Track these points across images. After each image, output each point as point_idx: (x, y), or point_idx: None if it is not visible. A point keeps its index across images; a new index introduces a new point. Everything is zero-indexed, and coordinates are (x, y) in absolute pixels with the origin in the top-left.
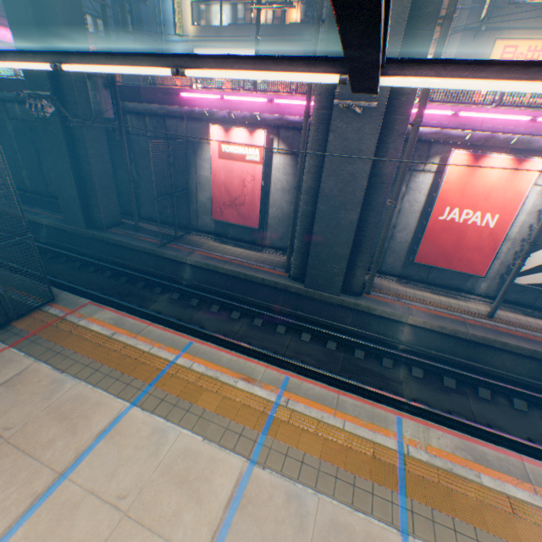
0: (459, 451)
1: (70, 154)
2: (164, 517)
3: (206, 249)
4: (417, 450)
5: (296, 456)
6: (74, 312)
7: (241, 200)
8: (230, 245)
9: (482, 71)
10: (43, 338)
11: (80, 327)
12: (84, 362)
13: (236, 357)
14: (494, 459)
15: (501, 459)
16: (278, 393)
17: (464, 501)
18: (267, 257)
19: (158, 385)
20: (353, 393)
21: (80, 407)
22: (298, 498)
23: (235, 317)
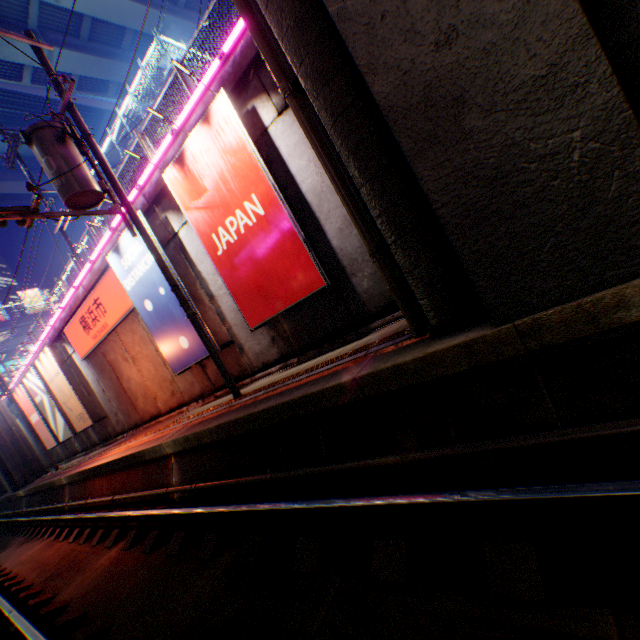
0: None
1: None
2: None
3: None
4: None
5: None
6: None
7: None
8: None
9: None
10: None
11: None
12: None
13: None
14: None
15: None
16: None
17: None
18: None
19: None
20: None
21: None
22: None
23: None
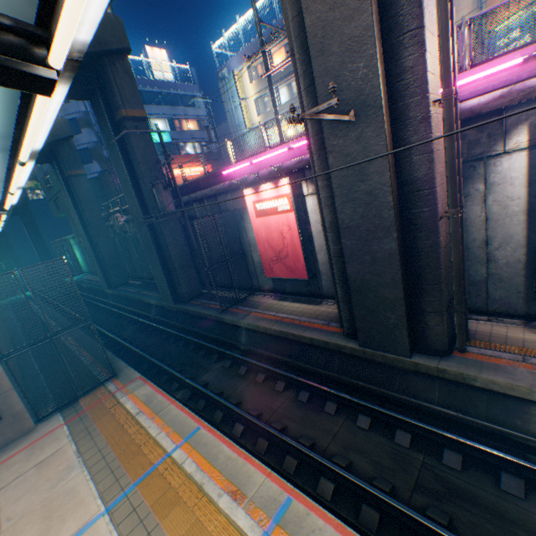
0: None
1: (156, 246)
2: None
3: (261, 309)
4: None
5: None
6: (124, 388)
7: (284, 252)
8: (288, 300)
9: None
10: (89, 415)
11: (119, 404)
12: (100, 446)
13: (236, 454)
14: None
15: None
16: (265, 527)
17: None
18: (324, 309)
19: (140, 486)
20: None
21: (66, 504)
22: None
23: (278, 388)
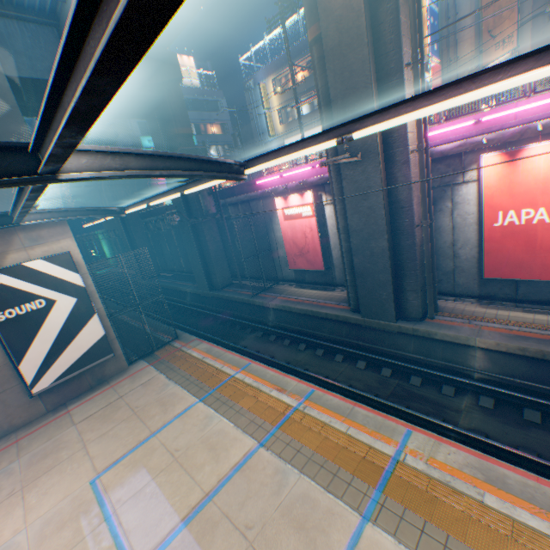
0: (469, 469)
1: (196, 242)
2: (195, 465)
3: (285, 294)
4: (415, 460)
5: (295, 445)
6: (186, 345)
7: (306, 249)
8: (307, 288)
9: (282, 153)
10: (166, 360)
11: (187, 353)
12: (182, 374)
13: (278, 374)
14: (515, 484)
15: (528, 486)
16: (300, 401)
17: (447, 511)
18: (336, 294)
19: (218, 390)
20: (392, 415)
21: (172, 399)
22: (283, 473)
23: (301, 348)
